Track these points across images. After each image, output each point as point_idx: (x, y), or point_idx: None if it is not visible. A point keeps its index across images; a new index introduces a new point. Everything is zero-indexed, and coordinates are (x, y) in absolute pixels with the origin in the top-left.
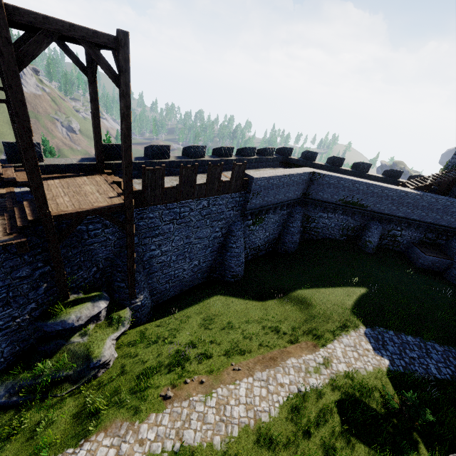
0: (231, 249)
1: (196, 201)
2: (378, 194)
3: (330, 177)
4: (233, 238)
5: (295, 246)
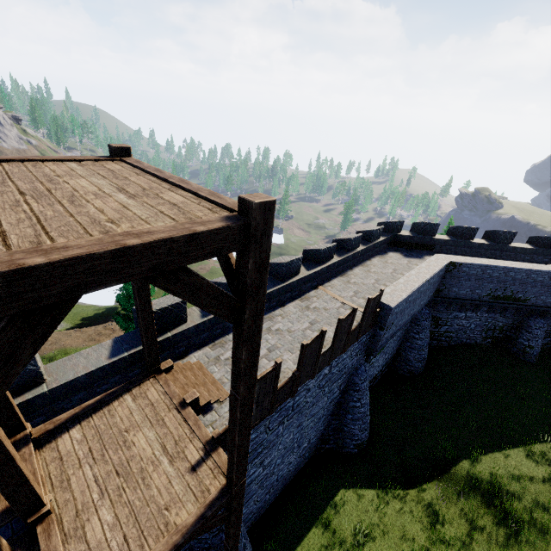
0: (354, 409)
1: (315, 375)
2: (544, 282)
3: (475, 267)
4: (356, 393)
5: (423, 364)
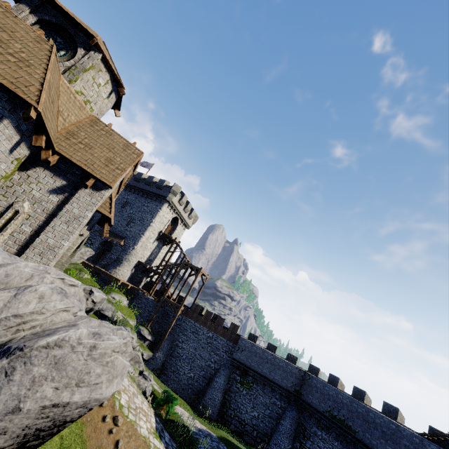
0: (213, 380)
1: (207, 330)
2: (364, 416)
3: (317, 380)
4: (218, 373)
5: None
